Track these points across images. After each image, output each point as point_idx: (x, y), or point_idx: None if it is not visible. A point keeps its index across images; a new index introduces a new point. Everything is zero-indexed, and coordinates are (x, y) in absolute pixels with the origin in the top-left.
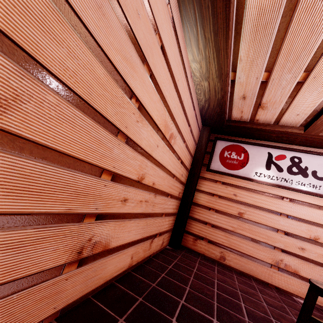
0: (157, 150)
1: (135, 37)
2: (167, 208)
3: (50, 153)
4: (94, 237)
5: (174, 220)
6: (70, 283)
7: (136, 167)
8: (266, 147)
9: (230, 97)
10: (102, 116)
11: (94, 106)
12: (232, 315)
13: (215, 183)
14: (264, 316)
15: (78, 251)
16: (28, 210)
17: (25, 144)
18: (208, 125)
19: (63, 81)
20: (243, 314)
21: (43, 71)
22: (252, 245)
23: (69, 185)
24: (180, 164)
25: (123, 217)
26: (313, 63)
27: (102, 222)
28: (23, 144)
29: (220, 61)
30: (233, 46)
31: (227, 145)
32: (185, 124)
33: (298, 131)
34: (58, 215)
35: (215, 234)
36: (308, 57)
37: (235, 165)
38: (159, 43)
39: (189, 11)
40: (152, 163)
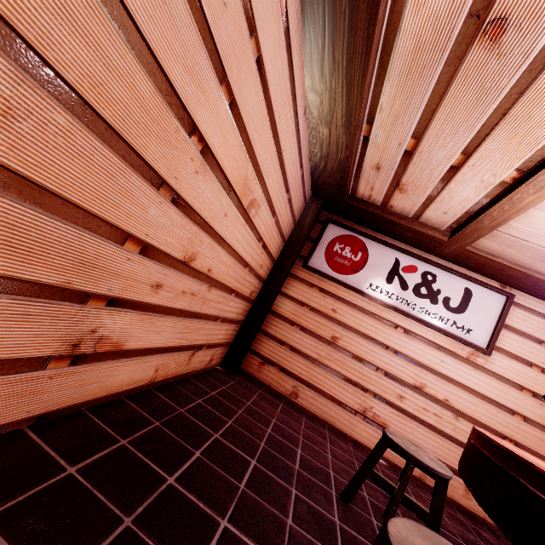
0: (224, 221)
1: (212, 39)
2: (227, 310)
3: (49, 199)
4: (101, 330)
5: (237, 331)
6: (56, 384)
7: (184, 241)
8: (396, 249)
9: (359, 162)
10: (139, 156)
11: (128, 140)
12: (280, 460)
13: (311, 288)
14: (322, 468)
15: (74, 343)
16: (6, 273)
17: (14, 179)
18: (321, 197)
19: (83, 96)
20: (295, 461)
21: (52, 78)
22: (338, 382)
23: (73, 249)
24: (261, 249)
25: (151, 309)
26: (474, 144)
27: (116, 310)
28: (11, 179)
29: (350, 103)
30: (374, 85)
31: (342, 234)
32: (280, 188)
33: (441, 237)
34: (49, 288)
35: (292, 361)
36: (469, 135)
37: (346, 268)
38: (254, 53)
39: (315, 9)
40: (211, 239)
